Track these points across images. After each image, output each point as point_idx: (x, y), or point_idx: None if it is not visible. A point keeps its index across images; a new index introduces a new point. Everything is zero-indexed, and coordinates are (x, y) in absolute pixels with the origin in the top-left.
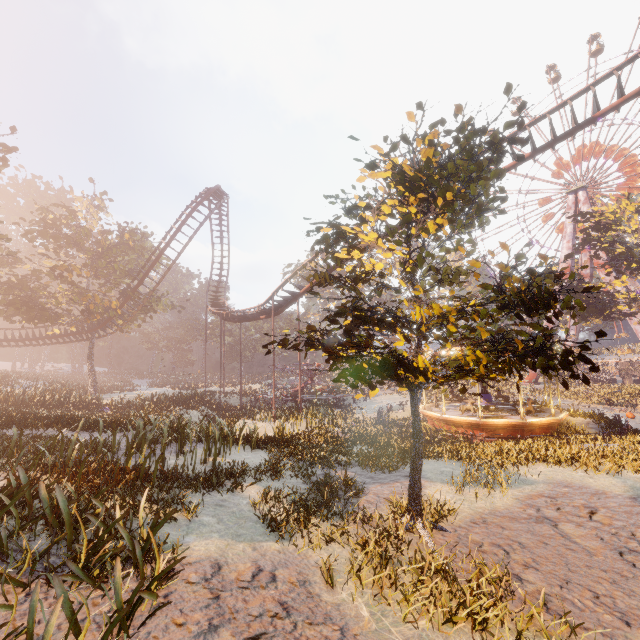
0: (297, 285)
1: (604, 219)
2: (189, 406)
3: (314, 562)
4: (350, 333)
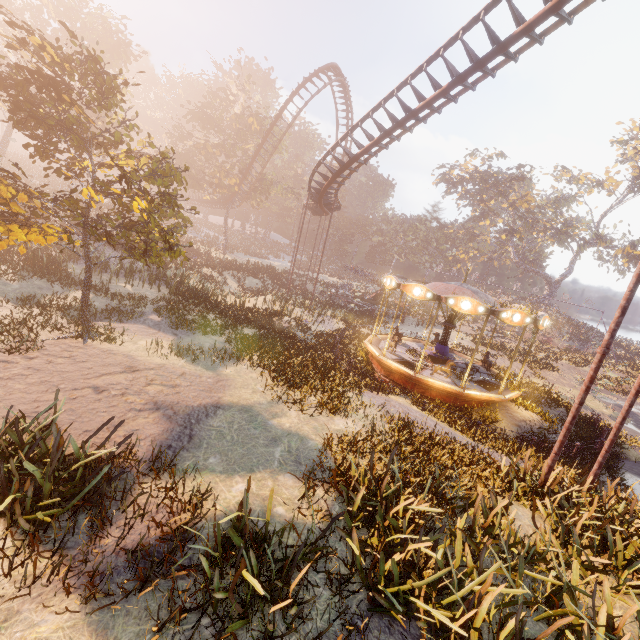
0: (318, 182)
1: None
2: (253, 275)
3: None
4: None
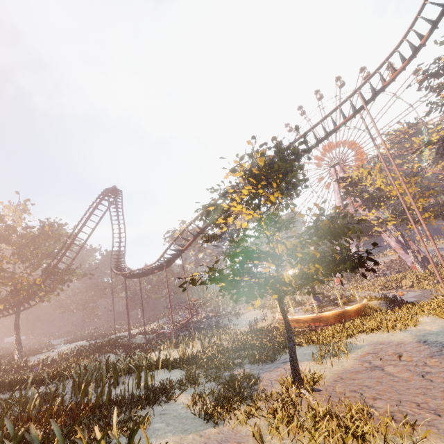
0: (180, 244)
1: (353, 180)
2: (106, 351)
3: (245, 433)
4: (243, 266)
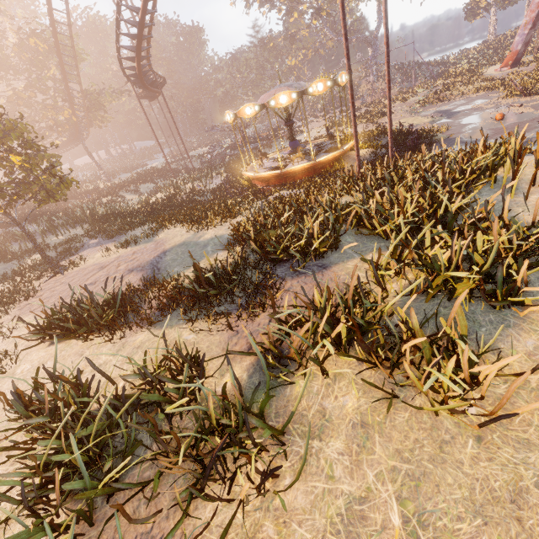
0: (130, 68)
1: None
2: (142, 182)
3: None
4: None
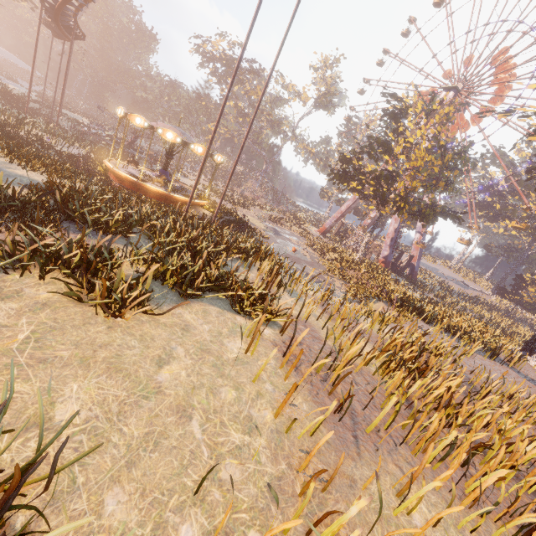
0: None
1: (400, 107)
2: None
3: None
4: None
